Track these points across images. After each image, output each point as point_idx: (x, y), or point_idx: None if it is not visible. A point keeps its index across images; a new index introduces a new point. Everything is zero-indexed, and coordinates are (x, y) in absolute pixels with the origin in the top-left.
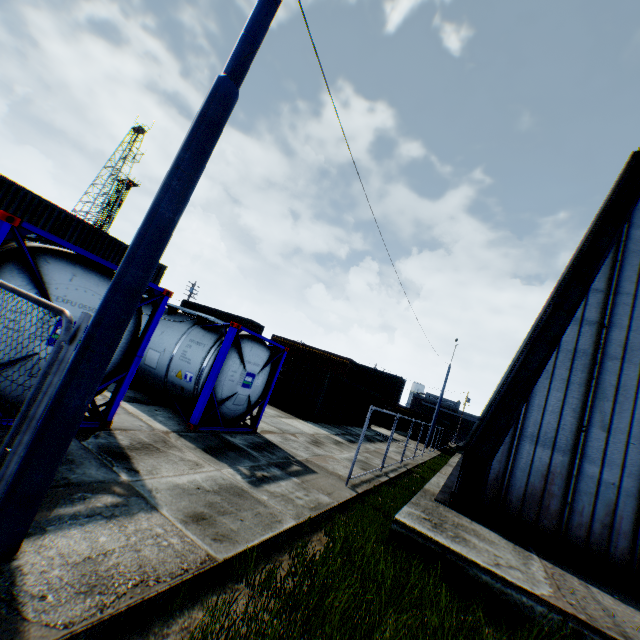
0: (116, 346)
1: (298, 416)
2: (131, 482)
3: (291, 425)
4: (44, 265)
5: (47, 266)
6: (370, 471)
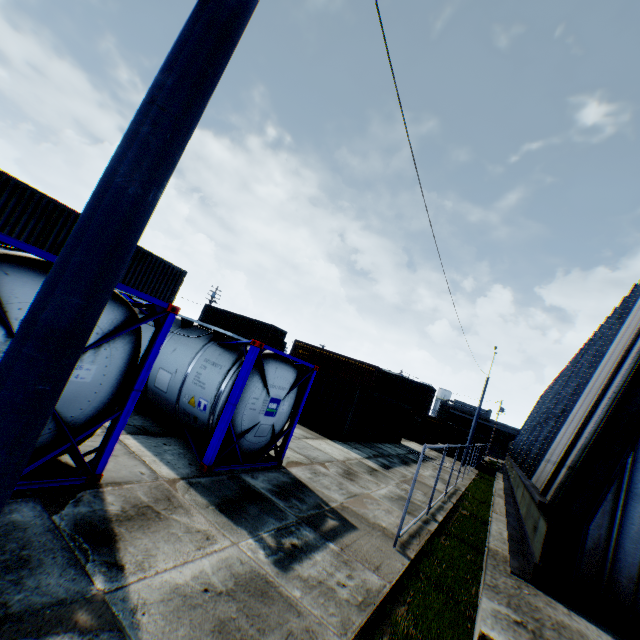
0: (31, 441)
1: (325, 434)
2: (107, 594)
3: (319, 449)
4: (1, 278)
5: (5, 279)
6: (418, 518)
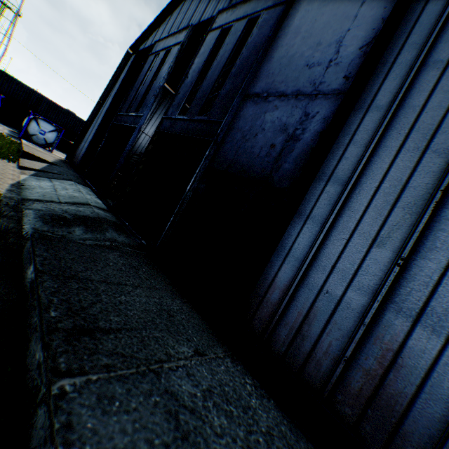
0: None
1: None
2: None
3: None
4: None
5: None
6: None
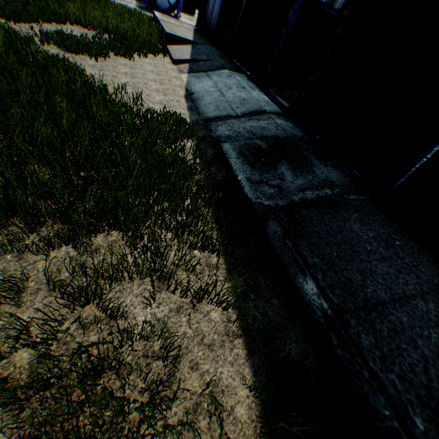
0: None
1: None
2: None
3: None
4: None
5: None
6: None
